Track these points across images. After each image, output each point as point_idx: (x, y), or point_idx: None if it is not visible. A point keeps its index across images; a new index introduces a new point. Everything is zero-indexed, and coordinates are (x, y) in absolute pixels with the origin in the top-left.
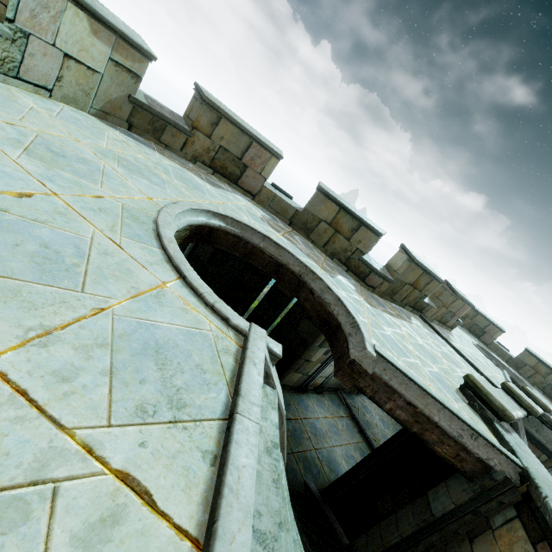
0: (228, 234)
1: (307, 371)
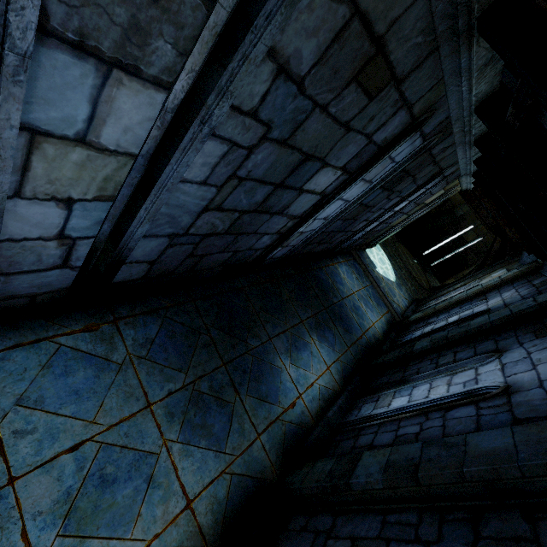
0: None
1: None
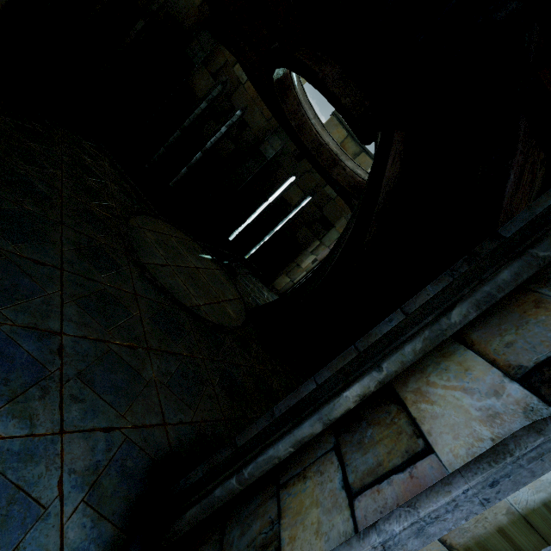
0: (295, 99)
1: (294, 277)
